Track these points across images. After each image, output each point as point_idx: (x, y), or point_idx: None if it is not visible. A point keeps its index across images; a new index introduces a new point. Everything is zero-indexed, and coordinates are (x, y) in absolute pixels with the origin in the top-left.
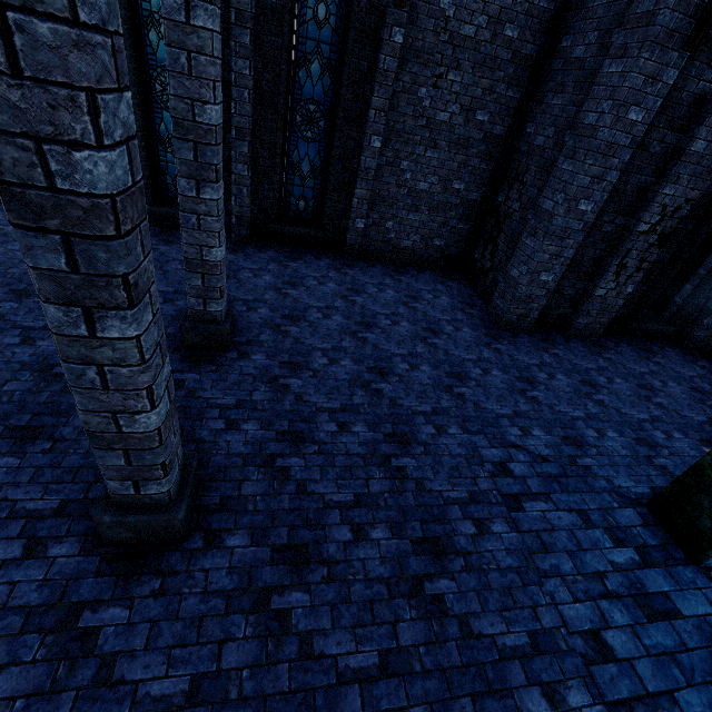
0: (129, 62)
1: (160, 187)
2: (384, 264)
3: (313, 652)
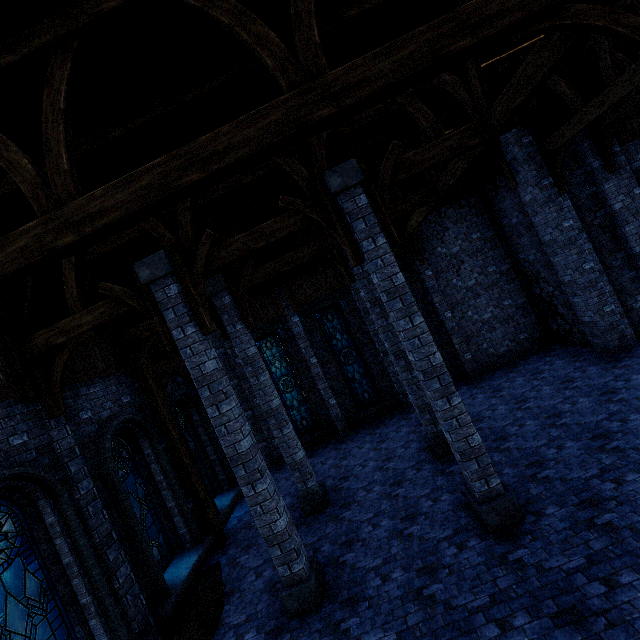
0: (331, 356)
1: (357, 403)
2: (499, 369)
3: None
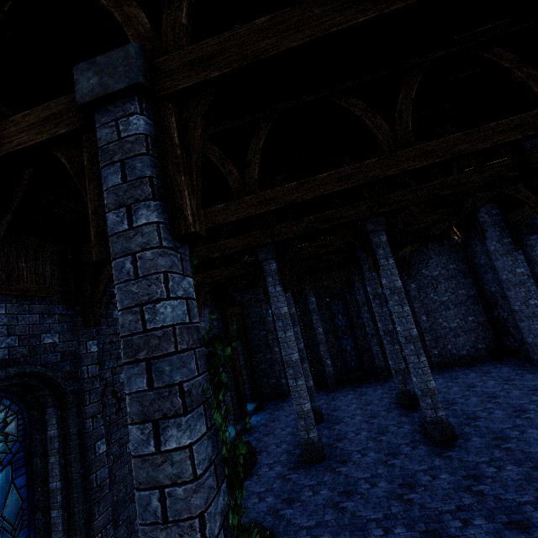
0: (332, 329)
1: (346, 367)
2: (459, 366)
3: (526, 451)
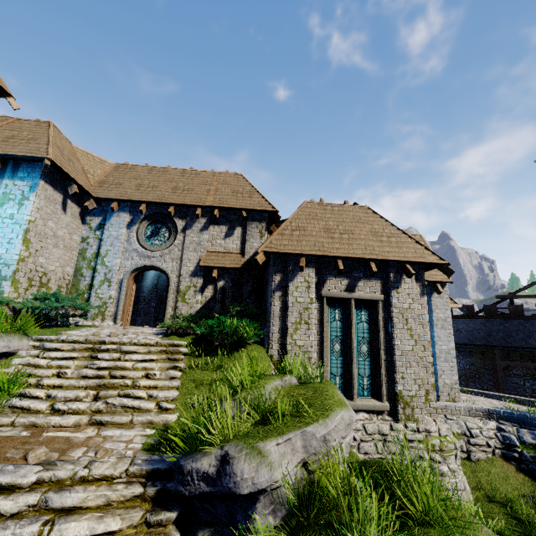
0: None
1: None
2: None
3: None
